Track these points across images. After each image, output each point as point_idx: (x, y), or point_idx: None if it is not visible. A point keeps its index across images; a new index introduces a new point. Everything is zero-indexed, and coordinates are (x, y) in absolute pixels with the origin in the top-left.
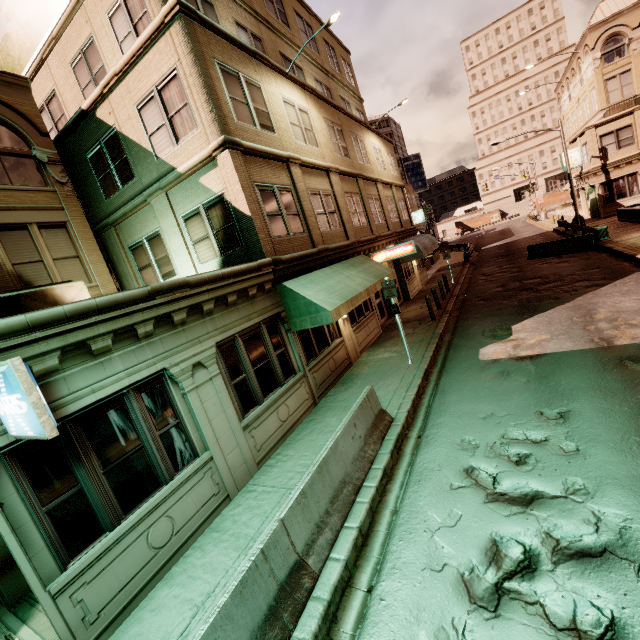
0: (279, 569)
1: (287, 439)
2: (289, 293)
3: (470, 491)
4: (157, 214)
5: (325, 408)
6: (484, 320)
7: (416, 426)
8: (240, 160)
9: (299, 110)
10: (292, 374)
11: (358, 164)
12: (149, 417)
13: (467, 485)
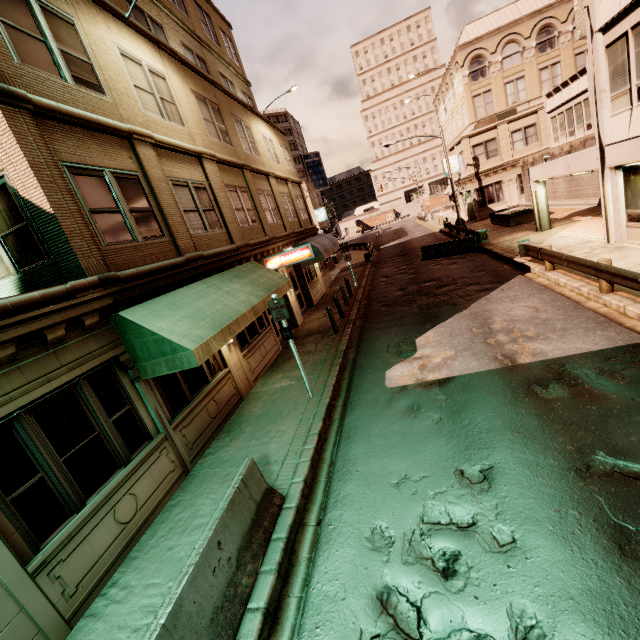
0: None
1: (134, 548)
2: (130, 327)
3: None
4: None
5: (199, 479)
6: (388, 331)
7: (315, 502)
8: (28, 124)
9: (150, 72)
10: (145, 441)
11: (244, 153)
12: None
13: (383, 632)
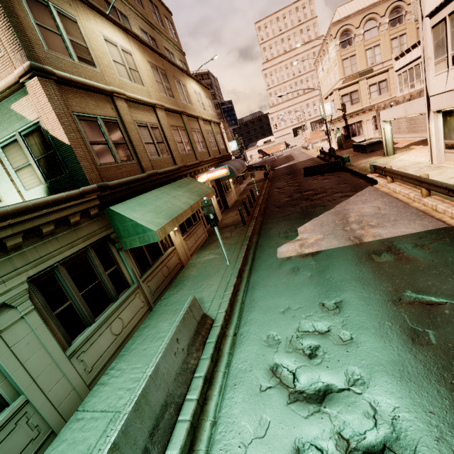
0: None
1: (122, 350)
2: (117, 216)
3: (276, 392)
4: None
5: (159, 312)
6: (279, 224)
7: (233, 323)
8: (54, 89)
9: (122, 50)
10: (126, 288)
11: (182, 103)
12: None
13: (273, 385)
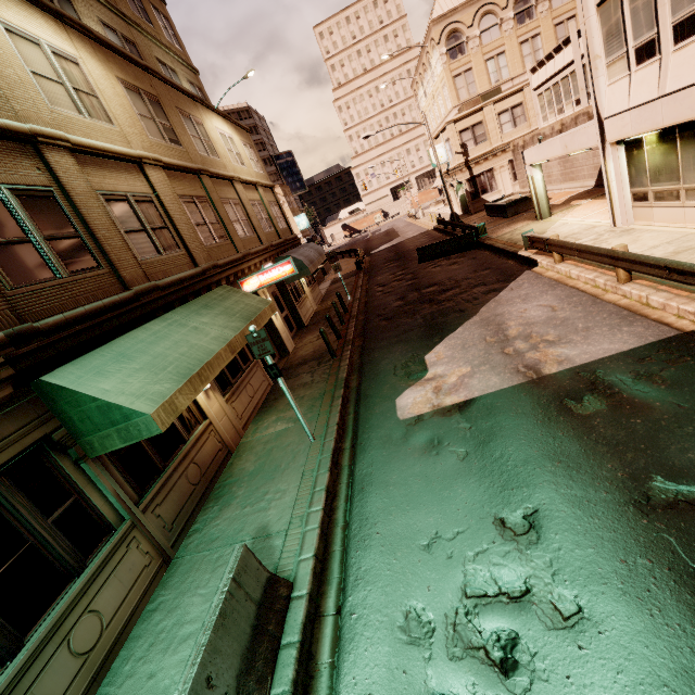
0: None
1: (104, 681)
2: (61, 394)
3: None
4: None
5: (184, 568)
6: (392, 350)
7: (331, 581)
8: None
9: (55, 55)
10: (104, 537)
11: (198, 155)
12: None
13: None
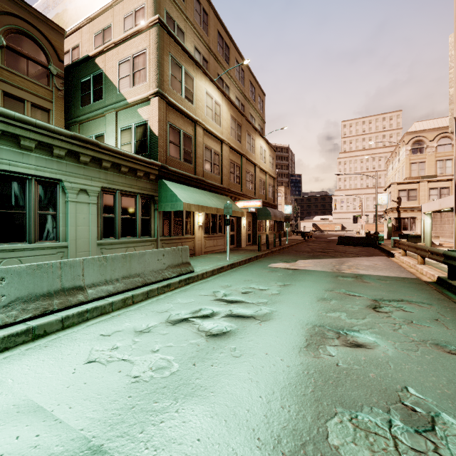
0: (66, 280)
1: None
2: (164, 186)
3: (208, 296)
4: (107, 123)
5: None
6: (287, 256)
7: (206, 279)
8: (164, 106)
9: (215, 102)
10: (148, 235)
11: (246, 149)
12: (38, 200)
13: (209, 295)
